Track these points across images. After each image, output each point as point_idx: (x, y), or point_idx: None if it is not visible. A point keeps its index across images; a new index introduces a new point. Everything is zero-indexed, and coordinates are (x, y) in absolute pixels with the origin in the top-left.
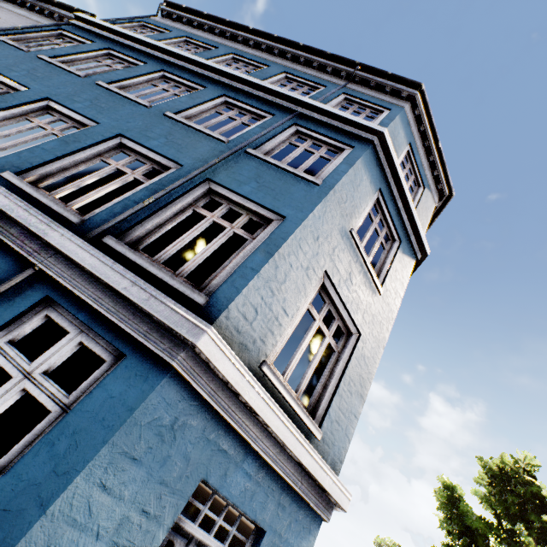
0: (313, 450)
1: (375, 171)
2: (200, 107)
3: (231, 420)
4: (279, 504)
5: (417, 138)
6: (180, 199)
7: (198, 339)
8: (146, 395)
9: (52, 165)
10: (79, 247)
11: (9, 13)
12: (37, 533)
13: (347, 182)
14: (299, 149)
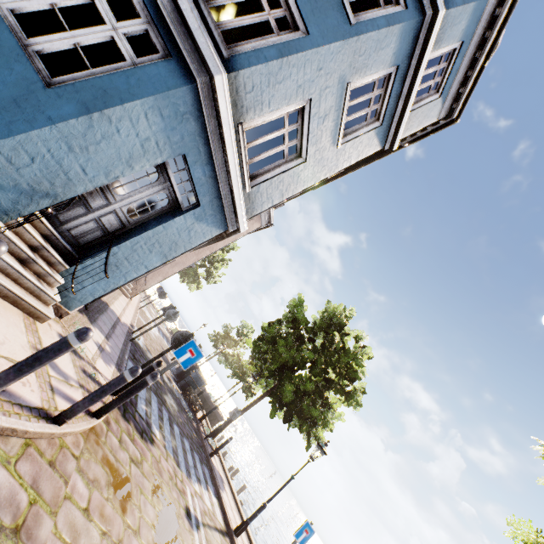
0: (241, 190)
1: (406, 47)
2: None
3: (210, 138)
4: (212, 202)
5: (475, 41)
6: None
7: (216, 75)
8: (178, 87)
9: None
10: None
11: None
12: (118, 111)
13: (374, 39)
14: None
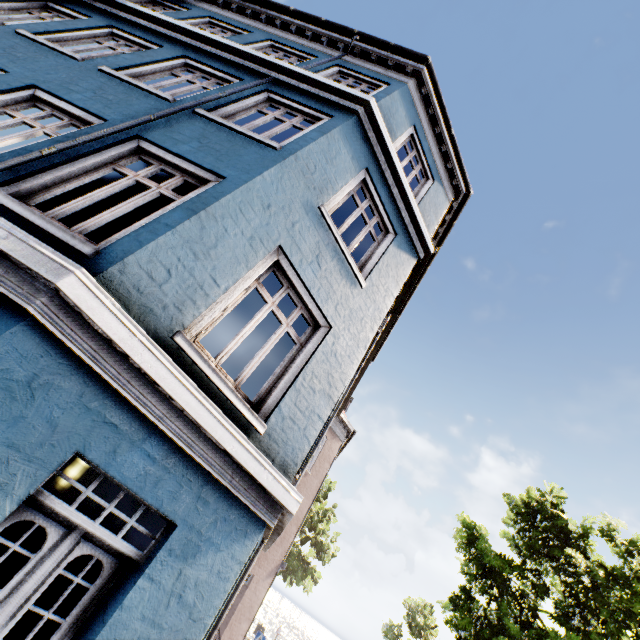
0: (243, 438)
1: (360, 147)
2: (150, 66)
3: (122, 389)
4: (200, 498)
5: (425, 121)
6: (96, 155)
7: (60, 279)
8: None
9: None
10: None
11: None
12: None
13: (317, 151)
14: (267, 117)
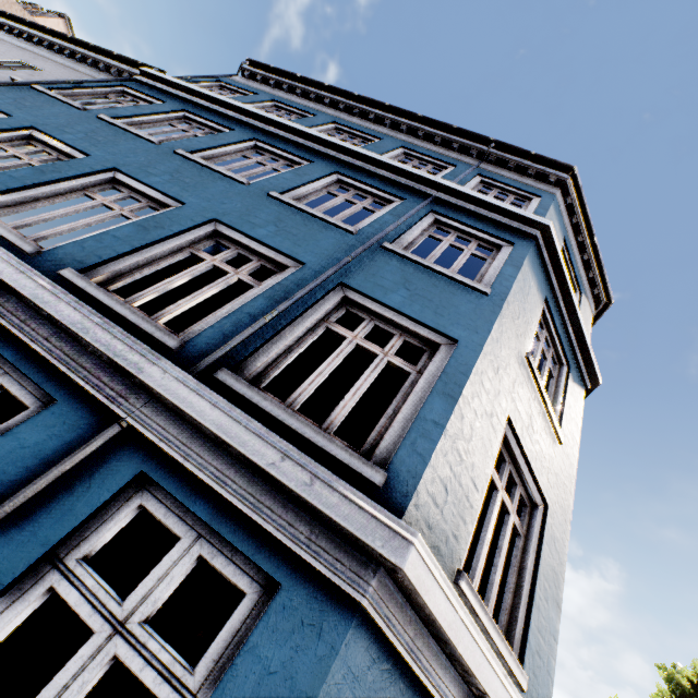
0: None
1: (540, 274)
2: (309, 186)
3: (432, 688)
4: None
5: (570, 231)
6: (309, 312)
7: (404, 559)
8: (326, 666)
9: (127, 259)
10: (193, 391)
11: (55, 64)
12: None
13: (517, 290)
14: (444, 244)
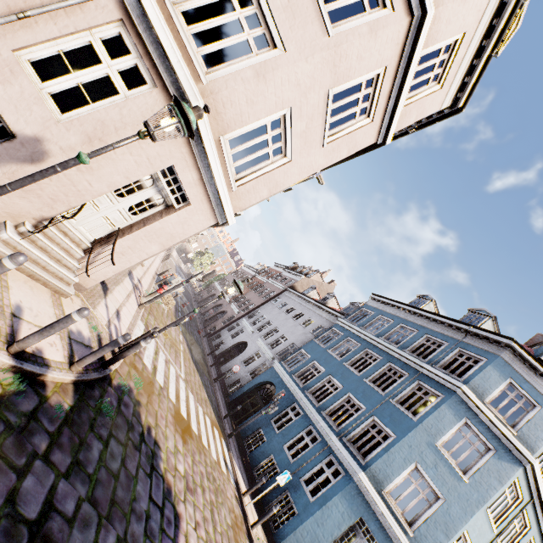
0: (402, 532)
1: (460, 407)
2: (378, 371)
3: (370, 503)
4: None
5: (522, 370)
6: (363, 423)
7: (358, 473)
8: (348, 484)
9: (331, 406)
10: (337, 441)
11: (317, 315)
12: (330, 502)
13: (432, 418)
14: (416, 396)
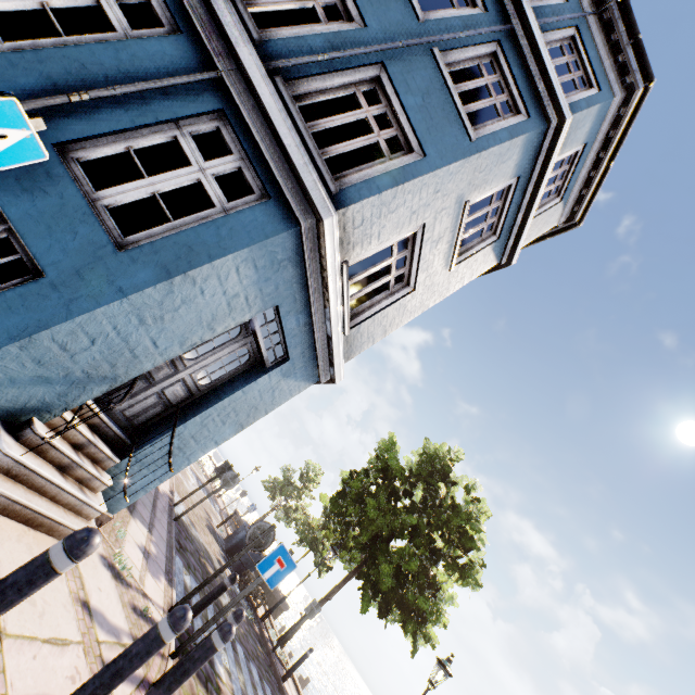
0: (341, 336)
1: (529, 156)
2: None
3: (310, 283)
4: (304, 353)
5: (598, 142)
6: (349, 72)
7: (326, 218)
8: (278, 233)
9: None
10: (263, 80)
11: None
12: (205, 270)
13: (496, 153)
14: (481, 81)
